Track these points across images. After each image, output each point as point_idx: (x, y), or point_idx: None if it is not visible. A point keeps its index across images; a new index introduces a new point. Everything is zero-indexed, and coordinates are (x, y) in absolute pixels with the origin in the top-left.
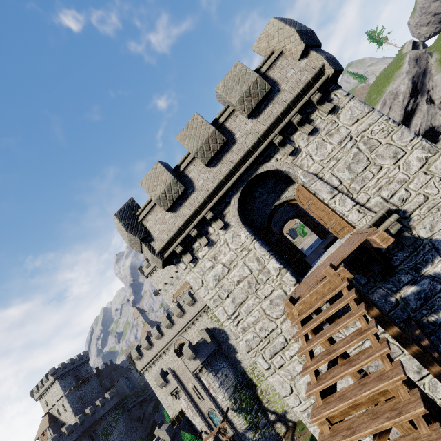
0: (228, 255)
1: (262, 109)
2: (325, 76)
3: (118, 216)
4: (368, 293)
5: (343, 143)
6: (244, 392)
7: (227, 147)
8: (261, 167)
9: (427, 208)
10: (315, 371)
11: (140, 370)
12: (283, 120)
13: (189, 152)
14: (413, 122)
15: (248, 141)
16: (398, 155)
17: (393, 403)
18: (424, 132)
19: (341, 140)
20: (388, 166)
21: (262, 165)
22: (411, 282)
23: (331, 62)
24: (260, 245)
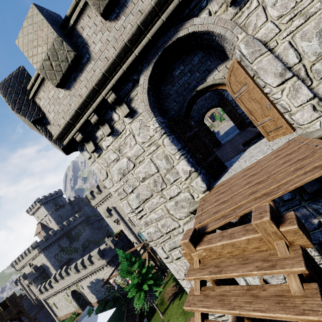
0: (134, 149)
1: None
2: None
3: (0, 89)
4: (288, 210)
5: None
6: None
7: None
8: (184, 25)
9: None
10: None
11: (94, 206)
12: None
13: None
14: None
15: None
16: None
17: None
18: None
19: None
20: None
21: (187, 22)
22: None
23: None
24: (170, 142)
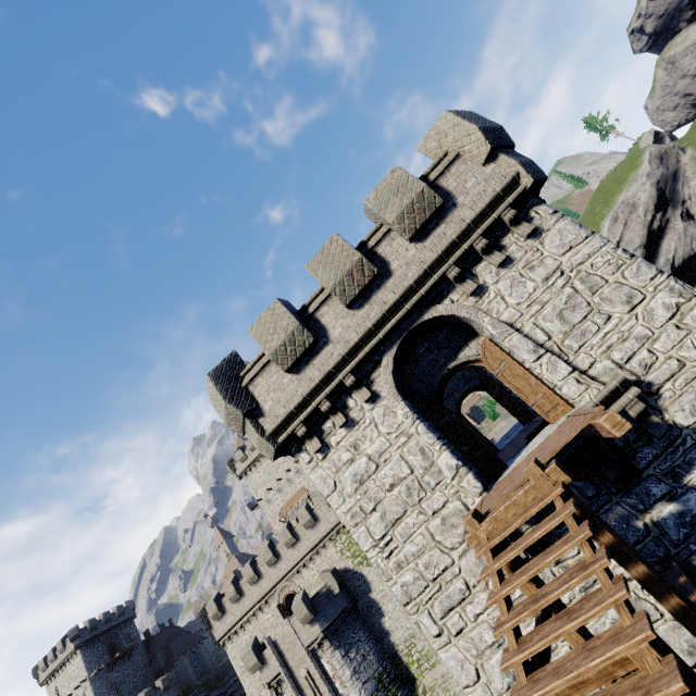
0: (376, 443)
1: (430, 230)
2: (521, 187)
3: (213, 377)
4: (600, 512)
5: (550, 280)
6: (395, 690)
7: (379, 282)
8: (428, 311)
9: (684, 380)
10: (516, 630)
11: (218, 638)
12: (461, 245)
13: (323, 287)
14: (663, 246)
15: (409, 274)
16: (634, 299)
17: (636, 678)
18: (682, 262)
19: (547, 275)
20: (621, 315)
21: (430, 309)
22: (667, 496)
23: (529, 169)
24: (426, 429)
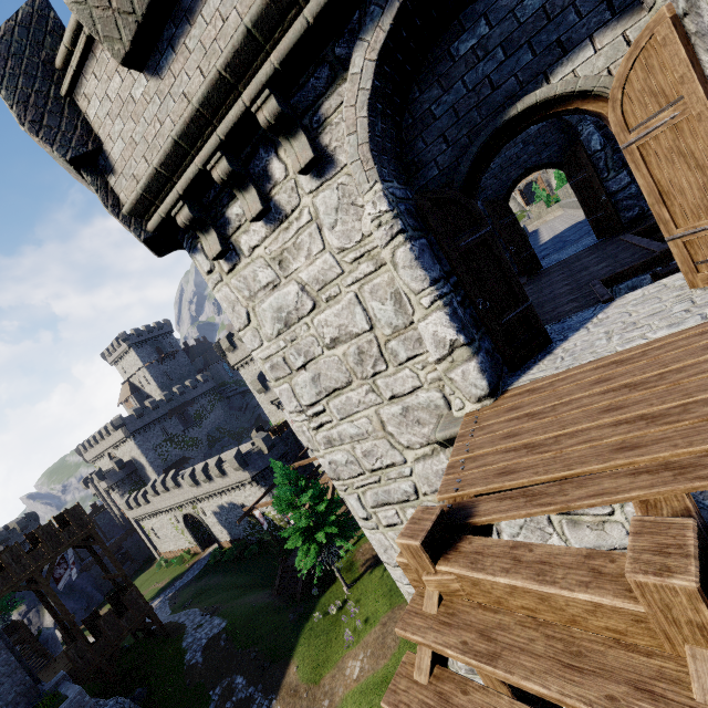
0: (317, 265)
1: None
2: None
3: None
4: None
5: None
6: None
7: None
8: None
9: None
10: None
11: (233, 365)
12: None
13: None
14: None
15: None
16: None
17: None
18: None
19: None
20: None
21: None
22: None
23: None
24: (413, 258)
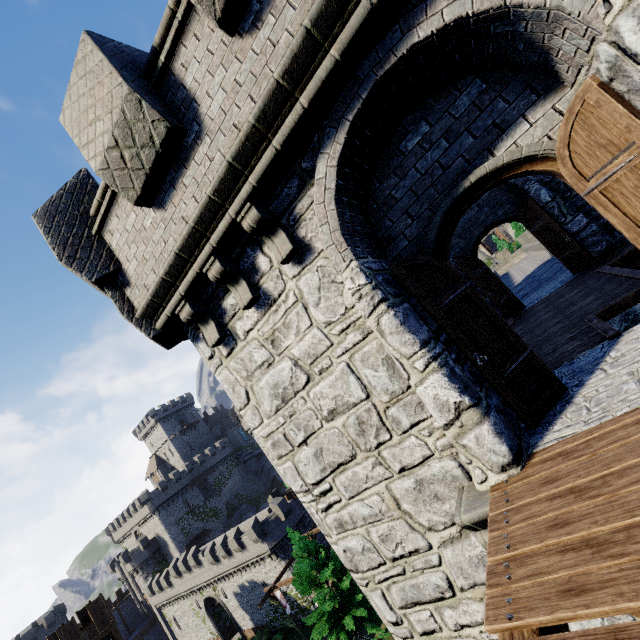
0: (307, 340)
1: None
2: None
3: (41, 220)
4: None
5: None
6: None
7: None
8: (431, 6)
9: None
10: None
11: (247, 429)
12: None
13: None
14: None
15: None
16: None
17: None
18: None
19: None
20: None
21: None
22: None
23: None
24: (398, 324)
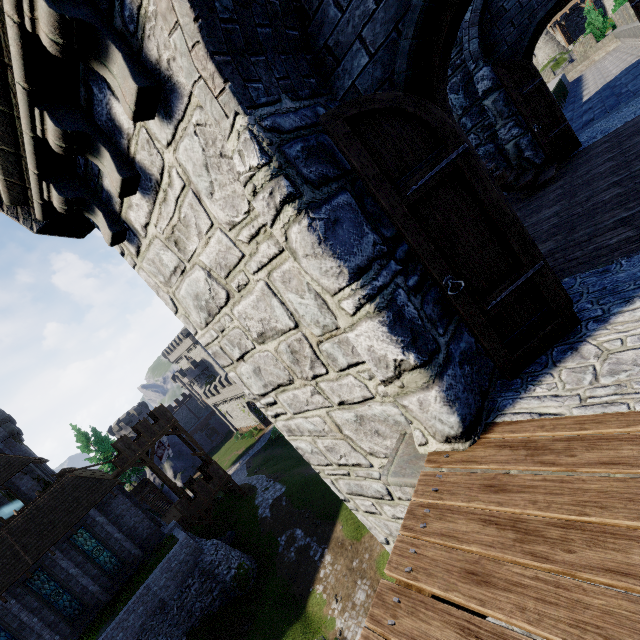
0: (212, 246)
1: None
2: None
3: None
4: None
5: None
6: None
7: None
8: None
9: None
10: None
11: None
12: None
13: None
14: None
15: None
16: None
17: None
18: None
19: None
20: None
21: None
22: None
23: None
24: (314, 242)
